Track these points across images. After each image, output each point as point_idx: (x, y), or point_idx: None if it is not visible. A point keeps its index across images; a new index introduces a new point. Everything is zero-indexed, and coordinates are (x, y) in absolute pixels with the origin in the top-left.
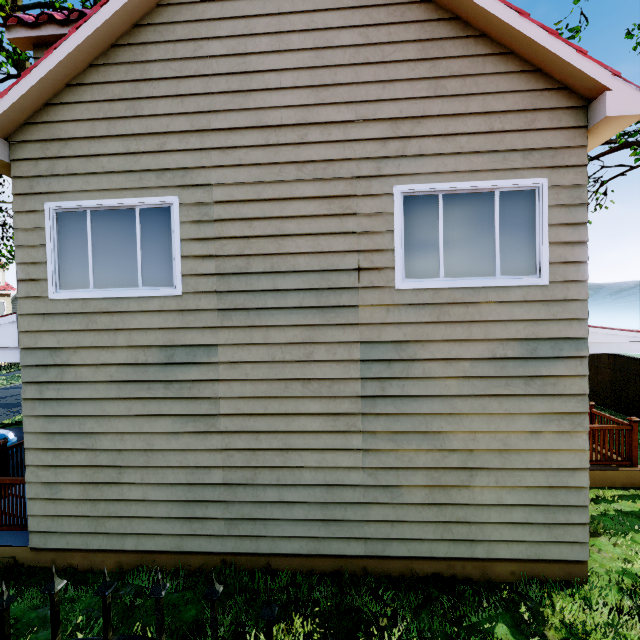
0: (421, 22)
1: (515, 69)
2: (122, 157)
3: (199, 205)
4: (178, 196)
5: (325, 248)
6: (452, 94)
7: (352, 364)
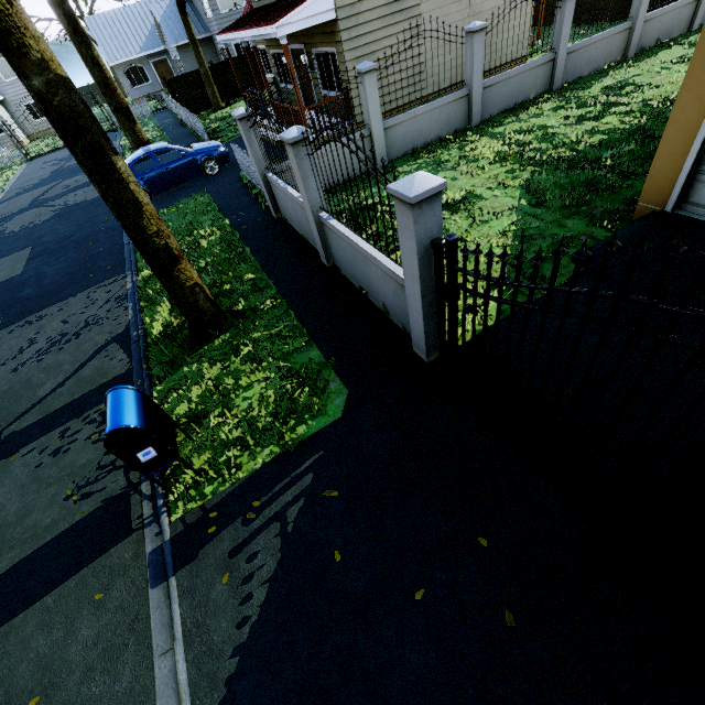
0: None
1: None
2: None
3: None
4: None
5: None
6: None
7: None
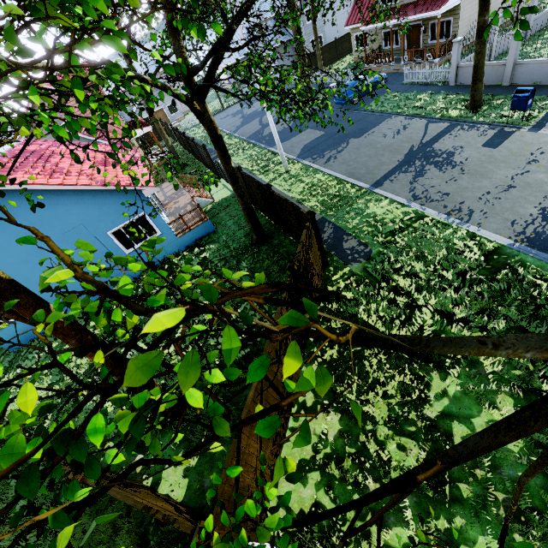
0: None
1: None
2: None
3: None
4: None
5: None
6: None
7: None
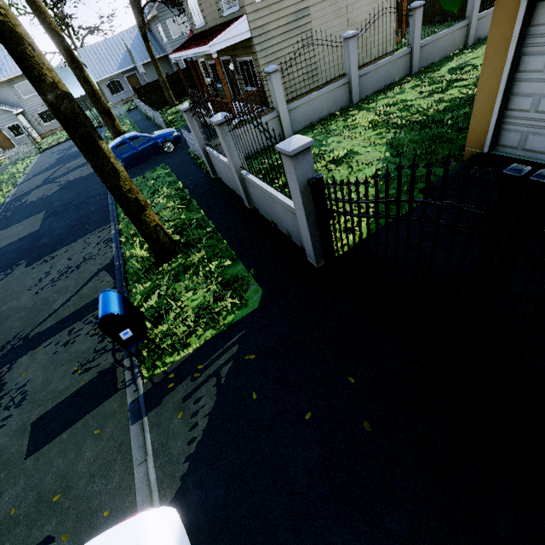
0: None
1: None
2: None
3: None
4: None
5: None
6: None
7: (345, 1)
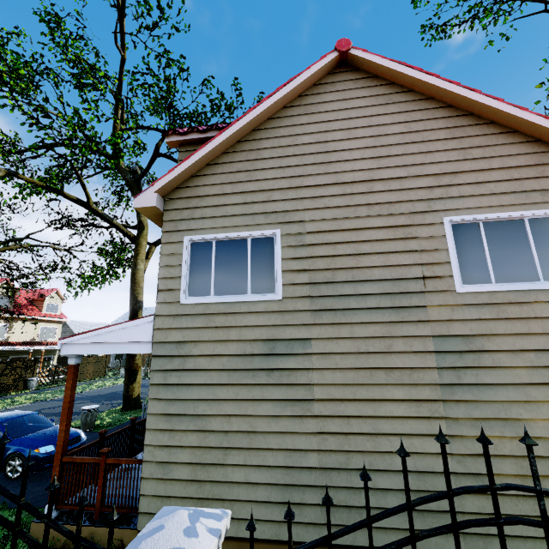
0: (446, 118)
1: (521, 140)
2: (240, 206)
3: (295, 235)
4: (280, 229)
5: (394, 262)
6: (477, 157)
7: (427, 355)
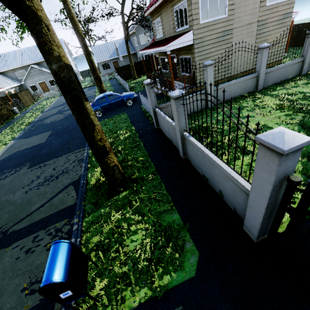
0: None
1: None
2: None
3: None
4: None
5: None
6: None
7: (256, 27)
